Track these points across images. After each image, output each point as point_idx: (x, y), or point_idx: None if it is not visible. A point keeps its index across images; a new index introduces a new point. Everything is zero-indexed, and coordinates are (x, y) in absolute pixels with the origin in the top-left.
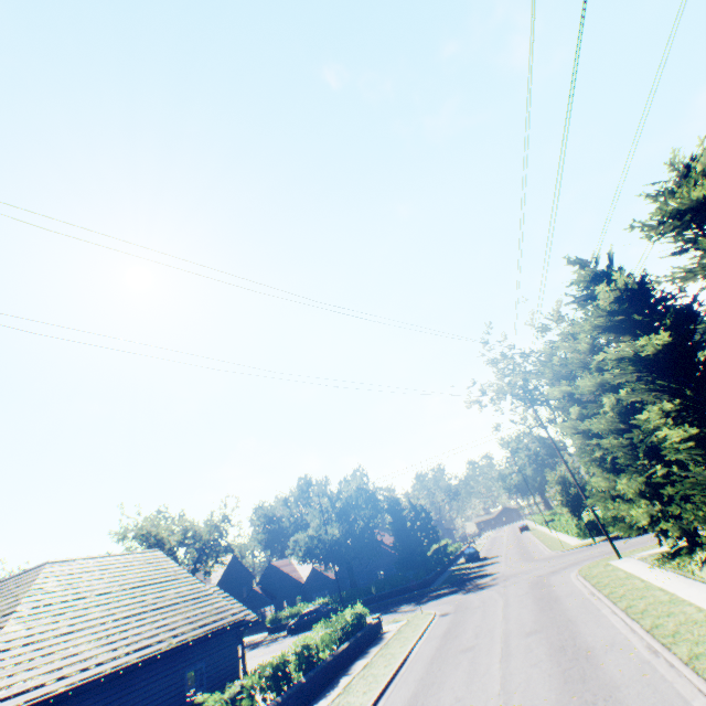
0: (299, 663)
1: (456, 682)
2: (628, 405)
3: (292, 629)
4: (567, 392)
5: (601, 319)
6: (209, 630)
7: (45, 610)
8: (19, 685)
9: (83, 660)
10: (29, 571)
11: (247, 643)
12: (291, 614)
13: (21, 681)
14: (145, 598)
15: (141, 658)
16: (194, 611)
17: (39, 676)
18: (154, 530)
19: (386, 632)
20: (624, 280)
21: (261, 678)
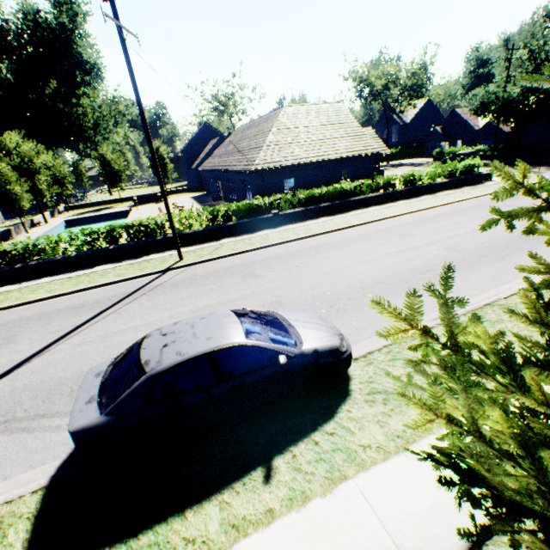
0: (403, 182)
1: (470, 217)
2: None
3: (444, 162)
4: None
5: None
6: (354, 155)
7: (282, 132)
8: (274, 160)
9: (295, 156)
10: (278, 111)
11: (416, 163)
12: (451, 153)
13: (274, 159)
14: (325, 133)
15: (318, 160)
16: (350, 144)
17: (280, 158)
18: (364, 77)
19: (489, 182)
20: None
21: (374, 183)
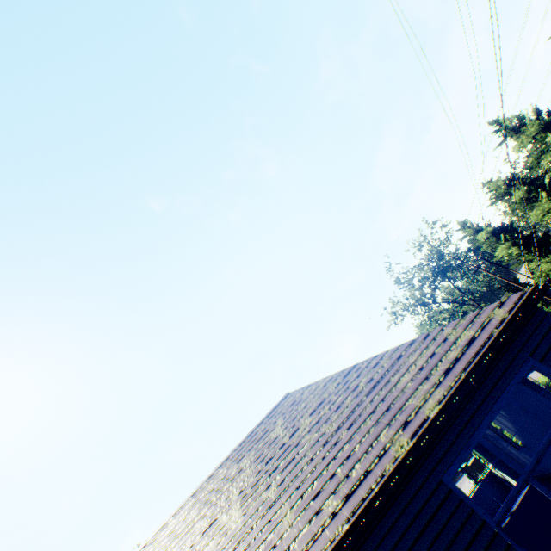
0: None
1: None
2: (549, 191)
3: None
4: (489, 231)
5: (534, 127)
6: None
7: None
8: None
9: None
10: (273, 411)
11: None
12: None
13: None
14: None
15: None
16: None
17: None
18: None
19: None
20: (532, 108)
21: None
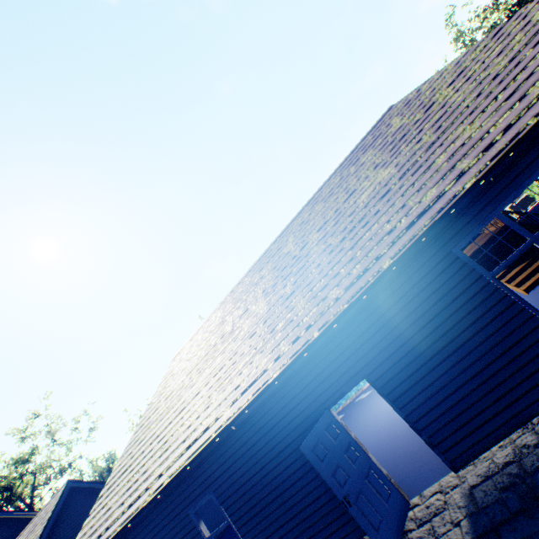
0: None
1: None
2: None
3: None
4: None
5: None
6: None
7: None
8: None
9: None
10: (377, 125)
11: None
12: None
13: None
14: None
15: None
16: None
17: None
18: None
19: None
20: None
21: None
